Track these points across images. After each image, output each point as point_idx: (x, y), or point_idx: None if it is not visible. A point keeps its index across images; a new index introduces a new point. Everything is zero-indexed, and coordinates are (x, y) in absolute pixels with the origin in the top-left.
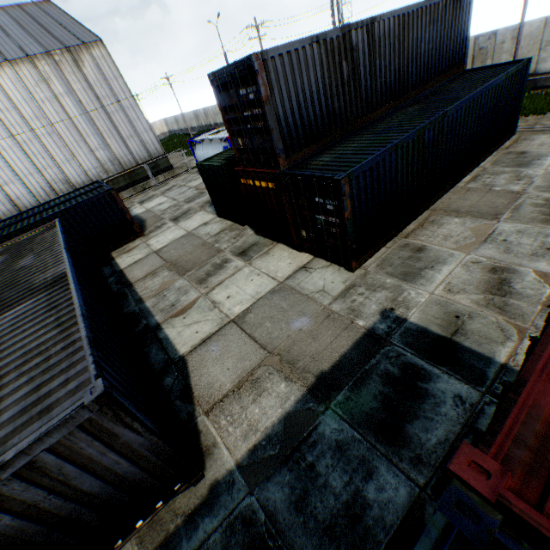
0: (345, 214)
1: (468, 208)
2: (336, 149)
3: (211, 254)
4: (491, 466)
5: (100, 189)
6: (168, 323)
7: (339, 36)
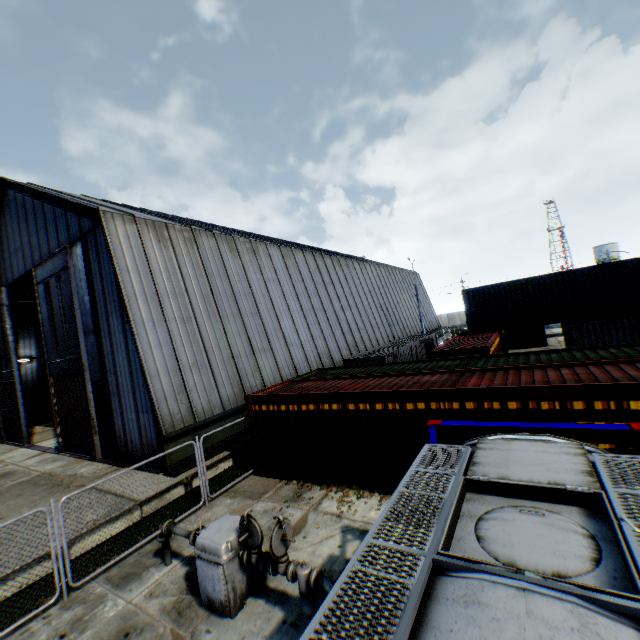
0: None
1: None
2: None
3: None
4: None
5: None
6: None
7: None
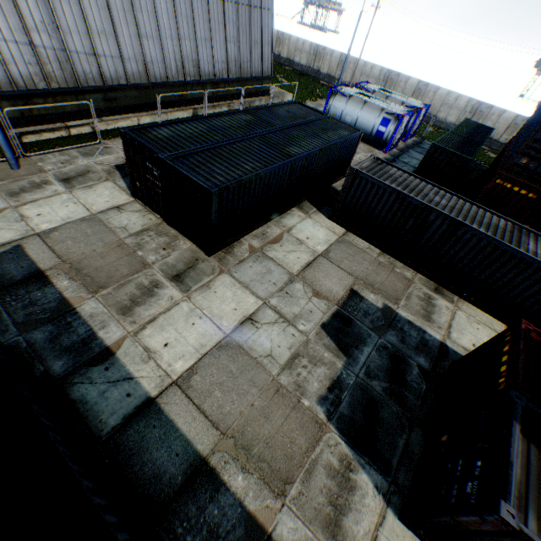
0: None
1: None
2: None
3: None
4: None
5: (333, 122)
6: None
7: None
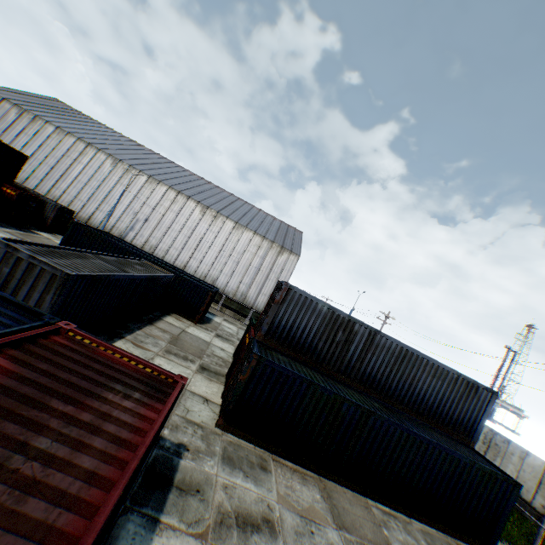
0: (241, 375)
1: (341, 505)
2: (295, 363)
3: (195, 354)
4: (70, 327)
5: (210, 288)
6: (127, 341)
7: (346, 317)
